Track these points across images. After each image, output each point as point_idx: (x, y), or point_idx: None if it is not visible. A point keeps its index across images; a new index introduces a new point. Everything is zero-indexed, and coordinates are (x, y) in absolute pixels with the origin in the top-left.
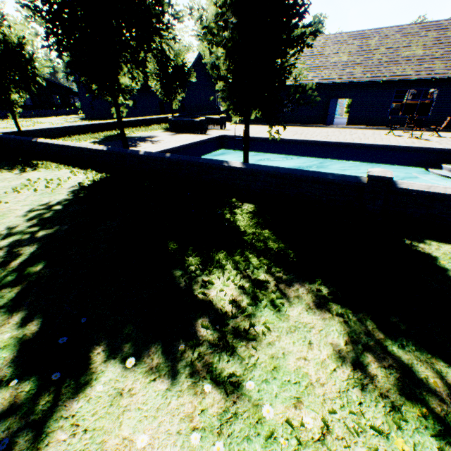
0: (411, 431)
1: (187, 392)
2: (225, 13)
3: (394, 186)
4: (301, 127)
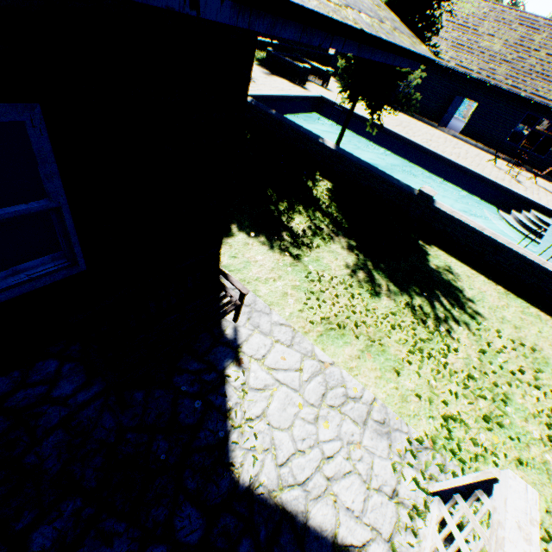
0: (363, 291)
1: (277, 253)
2: None
3: (432, 204)
4: (410, 118)
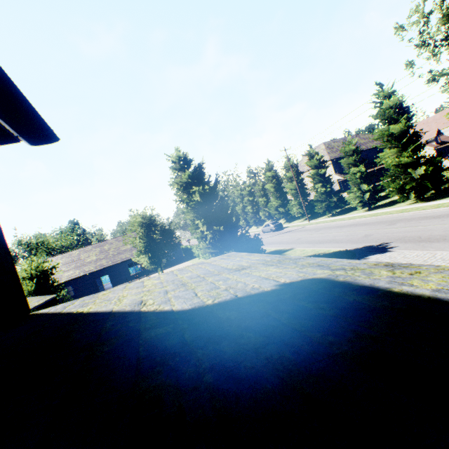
0: None
1: None
2: (30, 293)
3: None
4: None
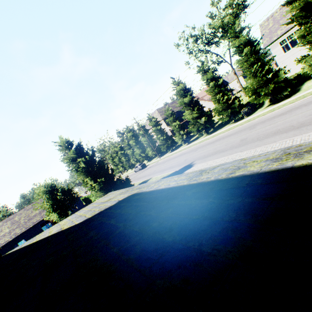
0: None
1: None
2: None
3: None
4: None
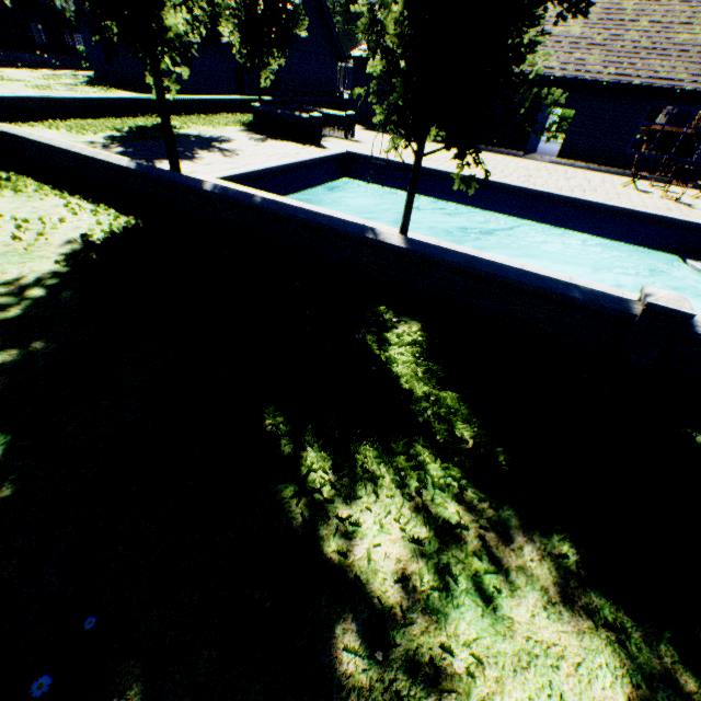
0: None
1: None
2: None
3: (691, 329)
4: (483, 153)
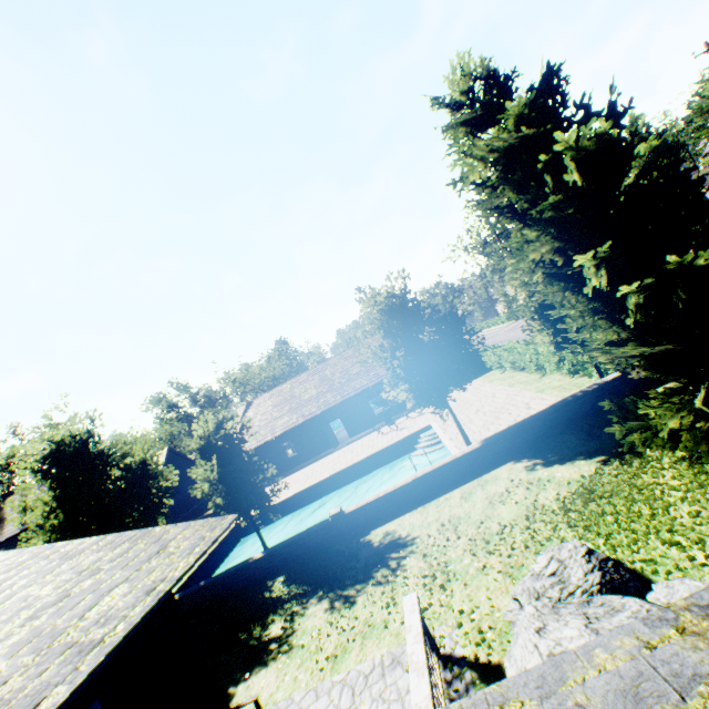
0: (344, 611)
1: (274, 663)
2: (214, 483)
3: (344, 513)
4: (312, 465)
